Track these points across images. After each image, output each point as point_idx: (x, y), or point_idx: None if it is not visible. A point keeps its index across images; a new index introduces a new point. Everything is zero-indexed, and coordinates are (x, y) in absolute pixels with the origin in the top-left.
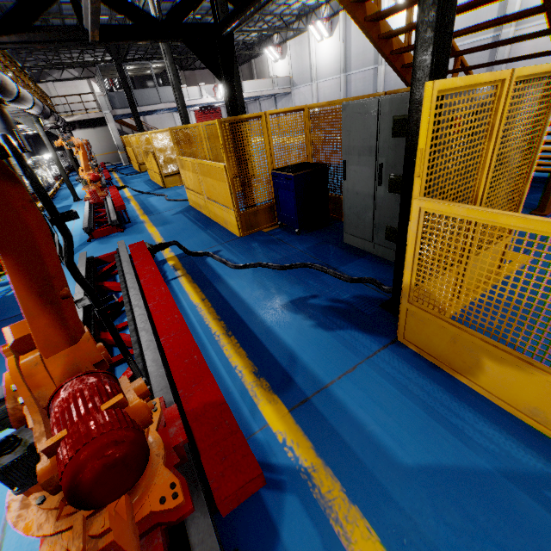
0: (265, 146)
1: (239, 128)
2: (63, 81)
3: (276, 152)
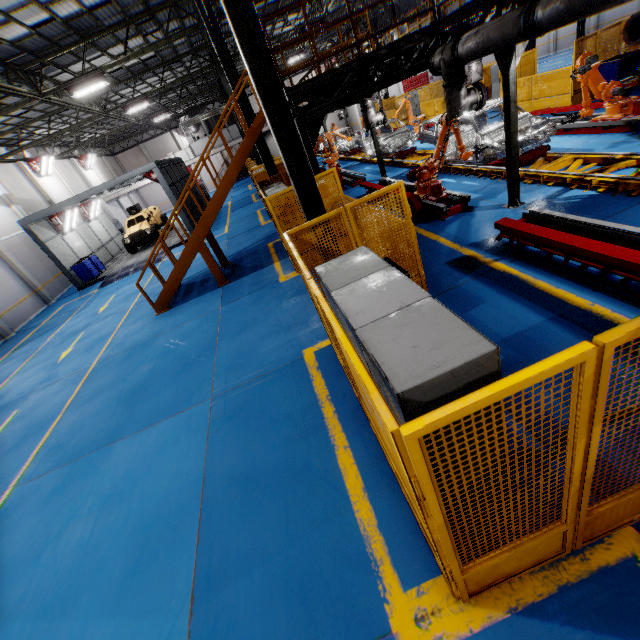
0: (594, 51)
1: (584, 44)
2: (298, 74)
3: (600, 54)
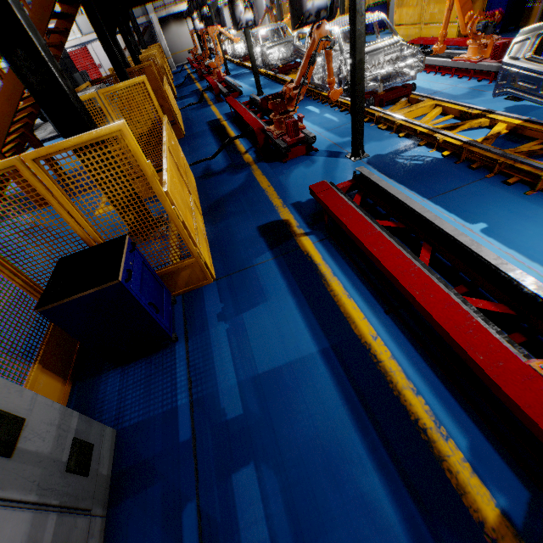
0: None
1: None
2: None
3: None
